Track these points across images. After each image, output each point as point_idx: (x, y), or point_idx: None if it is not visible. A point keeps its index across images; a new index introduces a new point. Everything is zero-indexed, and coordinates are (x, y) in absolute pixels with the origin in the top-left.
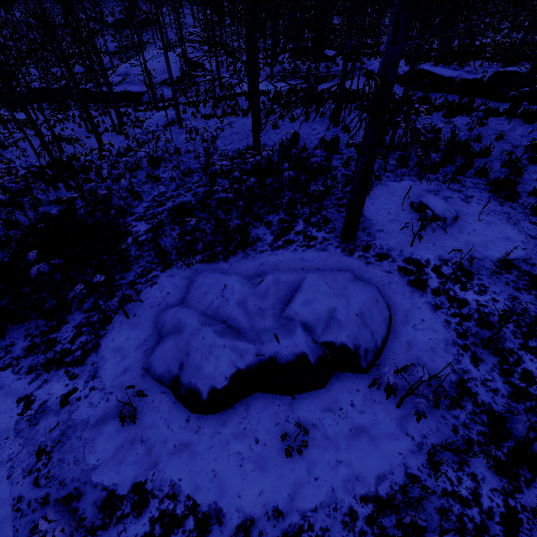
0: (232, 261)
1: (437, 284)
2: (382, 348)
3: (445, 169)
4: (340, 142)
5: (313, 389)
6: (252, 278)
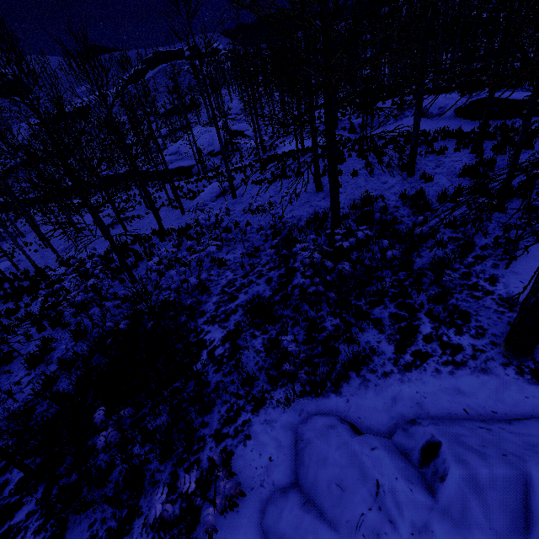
0: (346, 393)
1: None
2: None
3: None
4: (425, 194)
5: None
6: (388, 428)
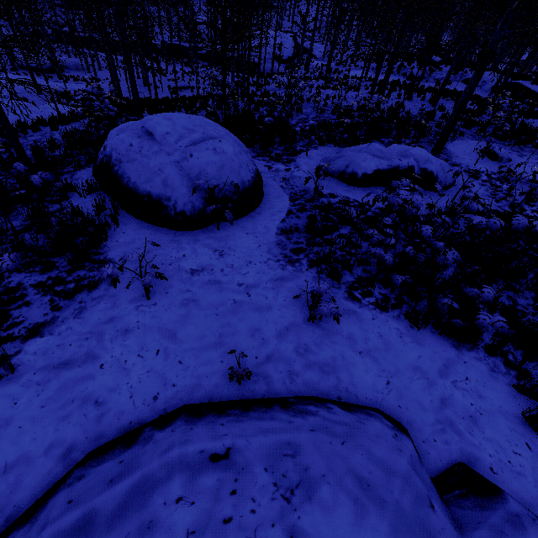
0: None
1: (486, 179)
2: (448, 187)
3: (512, 141)
4: (435, 115)
5: (409, 190)
6: None
